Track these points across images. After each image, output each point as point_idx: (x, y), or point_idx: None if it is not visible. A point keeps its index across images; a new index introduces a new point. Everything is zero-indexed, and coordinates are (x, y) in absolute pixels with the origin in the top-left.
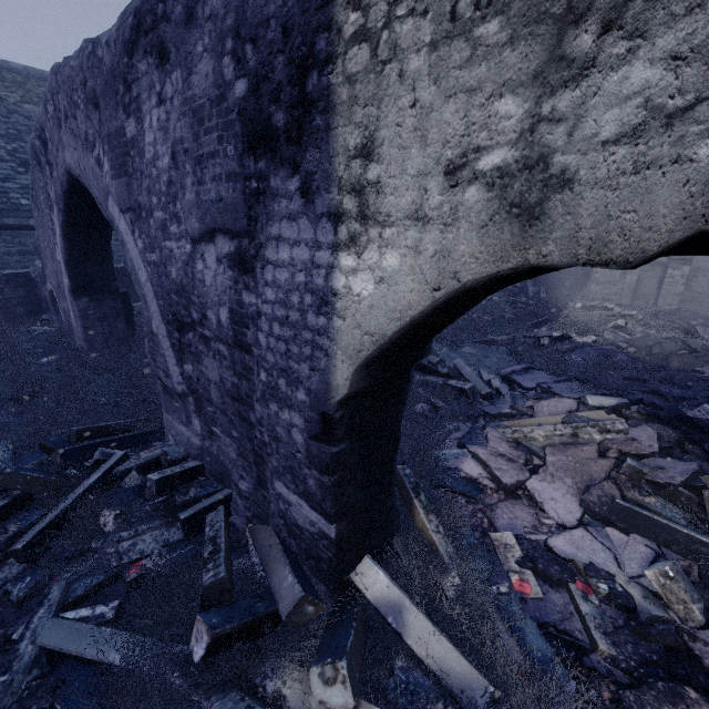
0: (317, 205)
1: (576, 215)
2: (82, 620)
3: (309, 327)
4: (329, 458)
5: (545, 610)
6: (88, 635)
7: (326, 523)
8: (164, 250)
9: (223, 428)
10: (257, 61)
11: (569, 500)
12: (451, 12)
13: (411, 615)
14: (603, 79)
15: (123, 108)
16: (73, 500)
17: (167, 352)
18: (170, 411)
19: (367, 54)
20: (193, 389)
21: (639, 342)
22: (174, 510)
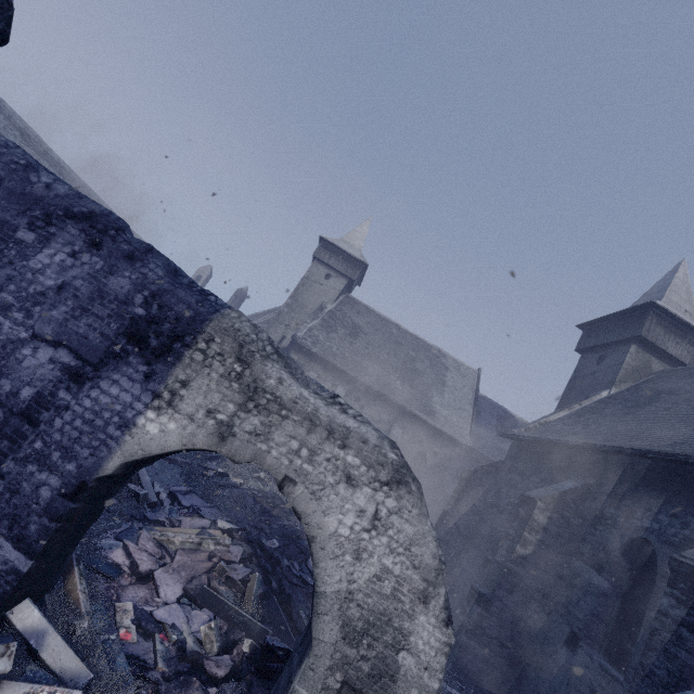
0: (150, 385)
1: (233, 445)
2: None
3: (107, 432)
4: (68, 510)
5: (135, 649)
6: None
7: (26, 560)
8: None
9: None
10: (157, 314)
11: (178, 586)
12: (230, 372)
13: (52, 637)
14: (251, 416)
15: (30, 222)
16: None
17: None
18: None
19: (202, 358)
20: None
21: (264, 492)
22: None
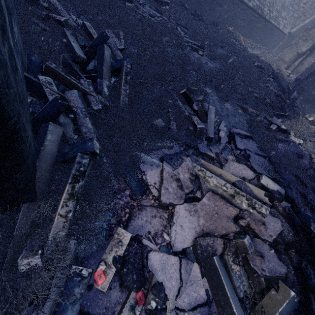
0: None
1: None
2: None
3: None
4: None
5: (97, 303)
6: None
7: None
8: None
9: None
10: None
11: (191, 233)
12: None
13: None
14: None
15: None
16: None
17: None
18: None
19: None
20: None
21: None
22: None
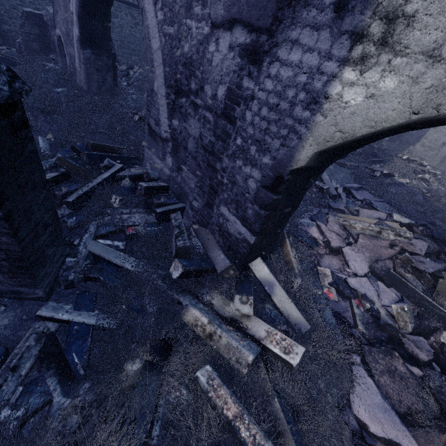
0: (345, 22)
1: None
2: (108, 245)
3: (293, 116)
4: (271, 201)
5: (337, 307)
6: (112, 253)
7: (250, 235)
8: (183, 27)
9: (190, 167)
10: None
11: (364, 263)
12: None
13: (278, 289)
14: None
15: None
16: (96, 184)
17: (162, 108)
18: (150, 148)
19: None
20: (174, 138)
21: (435, 192)
22: (150, 206)
